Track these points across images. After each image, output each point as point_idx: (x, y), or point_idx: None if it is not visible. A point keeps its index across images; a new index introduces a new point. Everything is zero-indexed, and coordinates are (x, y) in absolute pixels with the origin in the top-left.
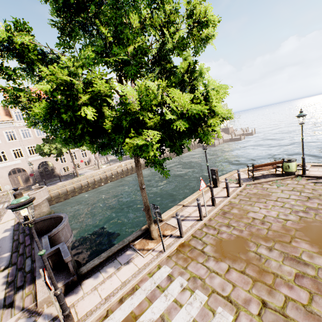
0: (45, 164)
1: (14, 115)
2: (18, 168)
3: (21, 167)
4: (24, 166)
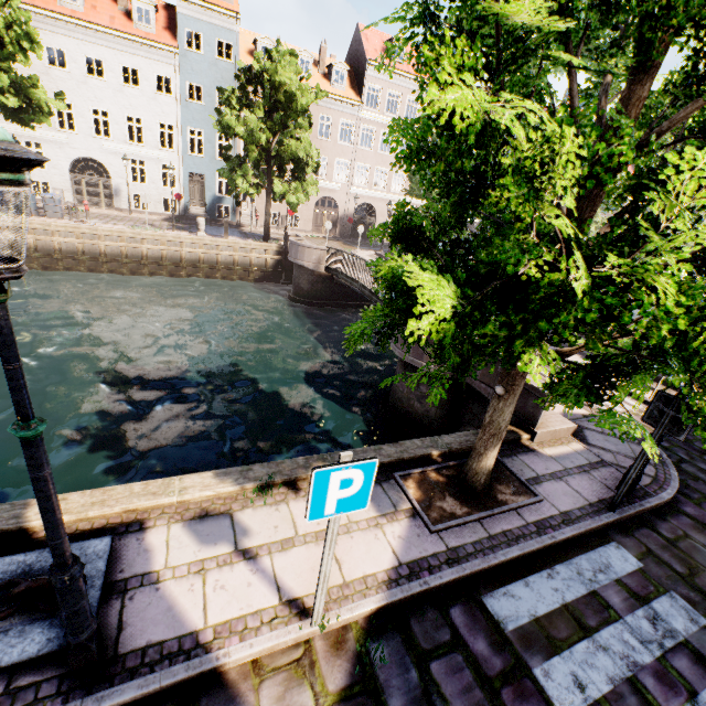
0: (365, 210)
1: (365, 94)
2: (330, 199)
3: (335, 200)
4: (339, 198)
